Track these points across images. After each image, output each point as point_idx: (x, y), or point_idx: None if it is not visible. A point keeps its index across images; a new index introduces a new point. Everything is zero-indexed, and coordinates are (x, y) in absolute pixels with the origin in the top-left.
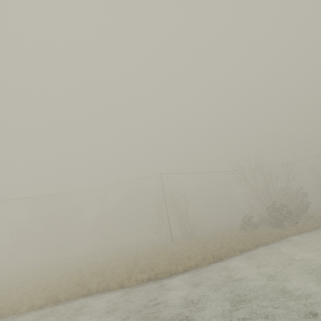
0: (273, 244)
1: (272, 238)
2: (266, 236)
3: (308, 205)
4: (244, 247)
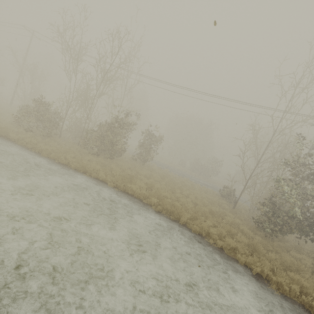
0: None
1: None
2: None
3: (113, 141)
4: None
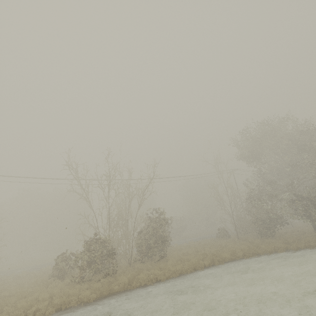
0: None
1: None
2: None
3: (166, 239)
4: None
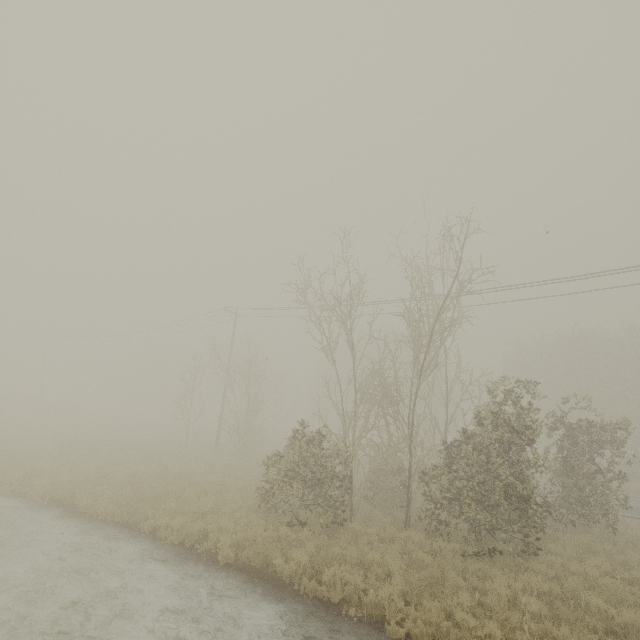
0: (67, 516)
1: (106, 507)
2: (157, 501)
3: (525, 495)
4: (49, 489)
